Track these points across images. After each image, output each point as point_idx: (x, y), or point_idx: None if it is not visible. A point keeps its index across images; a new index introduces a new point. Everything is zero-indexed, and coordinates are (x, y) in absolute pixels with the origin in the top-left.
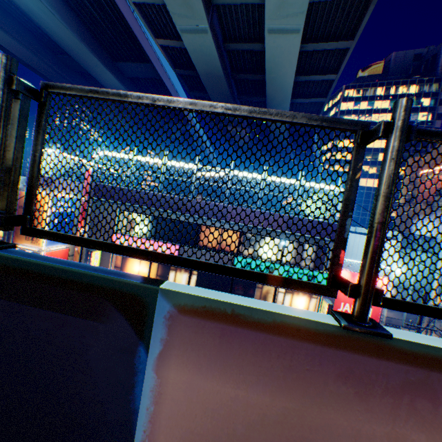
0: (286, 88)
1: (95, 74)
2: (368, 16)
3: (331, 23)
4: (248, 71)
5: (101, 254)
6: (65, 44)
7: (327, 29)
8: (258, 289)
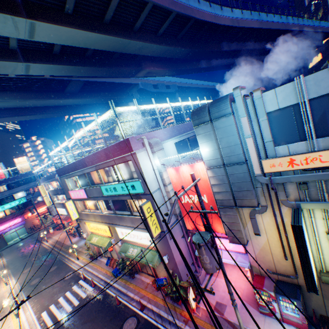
0: (100, 39)
1: (65, 104)
2: None
3: None
4: None
5: (73, 202)
6: (40, 105)
7: None
8: (125, 201)
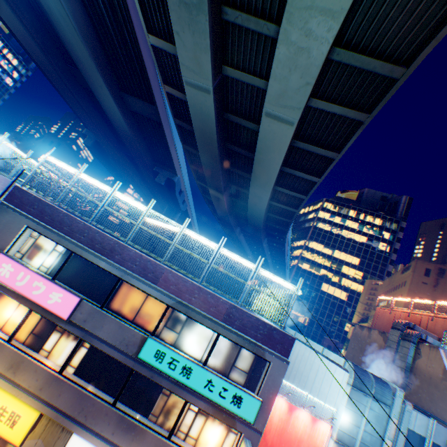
0: (271, 172)
1: (98, 93)
2: (355, 137)
3: (323, 132)
4: (242, 145)
5: None
6: (77, 55)
7: (319, 135)
8: (164, 395)
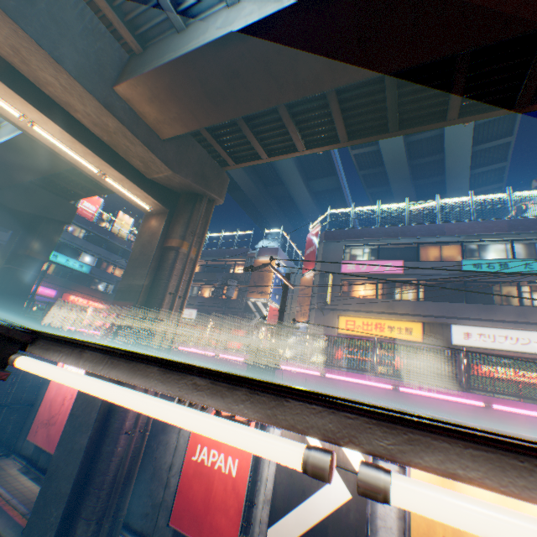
0: (464, 156)
1: (293, 192)
2: None
3: None
4: (423, 156)
5: (331, 280)
6: (284, 173)
7: None
8: (495, 291)
